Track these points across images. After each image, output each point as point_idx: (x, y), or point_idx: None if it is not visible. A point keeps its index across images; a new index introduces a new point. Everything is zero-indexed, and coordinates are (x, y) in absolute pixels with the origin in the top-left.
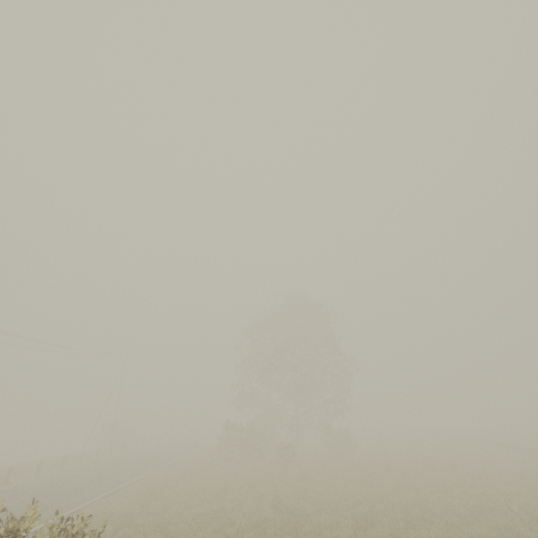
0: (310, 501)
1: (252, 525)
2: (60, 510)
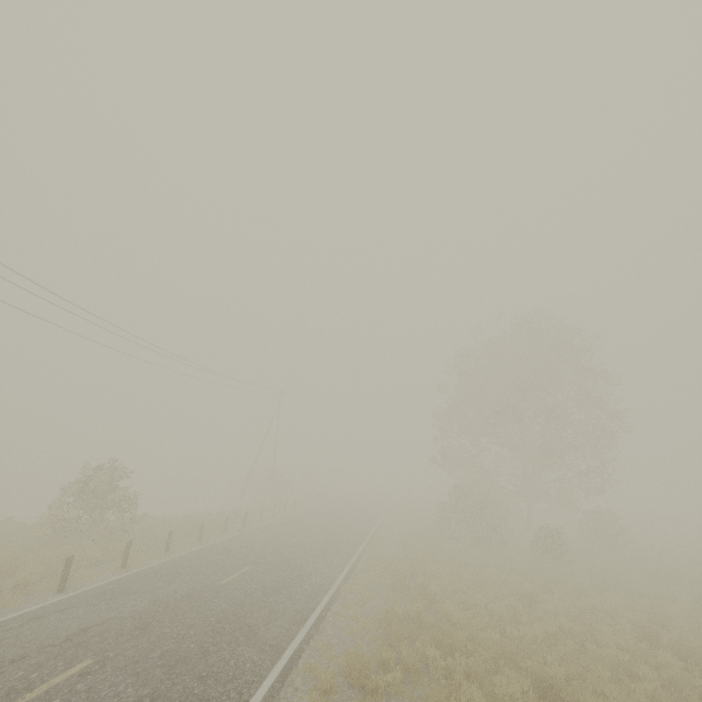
0: (700, 638)
1: (666, 680)
2: (310, 596)
